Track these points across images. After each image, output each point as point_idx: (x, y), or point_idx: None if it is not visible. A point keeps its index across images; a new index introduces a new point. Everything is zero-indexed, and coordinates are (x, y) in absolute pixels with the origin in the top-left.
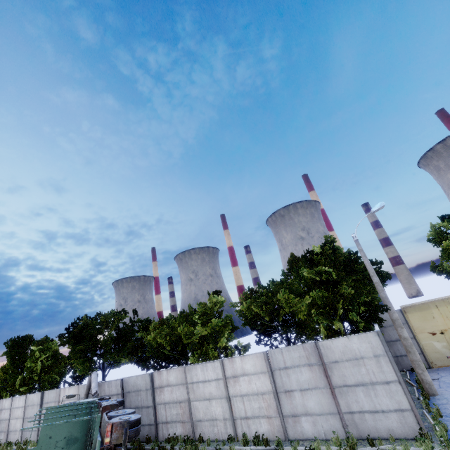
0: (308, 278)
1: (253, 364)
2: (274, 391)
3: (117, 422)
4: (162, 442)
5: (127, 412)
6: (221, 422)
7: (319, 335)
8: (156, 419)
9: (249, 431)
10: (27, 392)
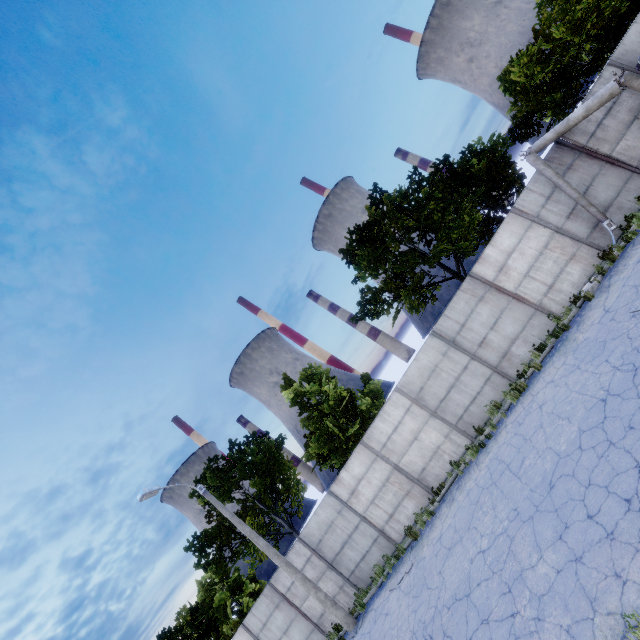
0: None
1: None
2: None
3: None
4: None
5: None
6: None
7: None
8: None
9: None
10: (358, 440)
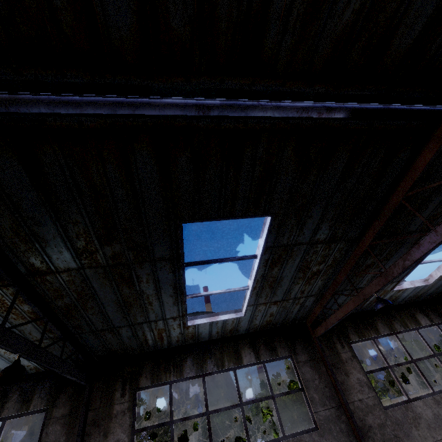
0: None
1: None
2: None
3: None
4: None
5: None
6: None
7: None
8: None
9: None
10: None
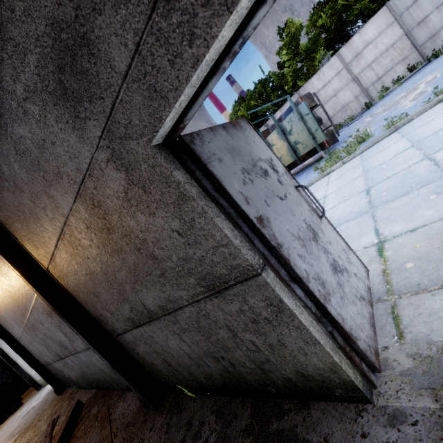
0: None
1: (375, 27)
2: (407, 32)
3: (303, 96)
4: None
5: None
6: (353, 103)
7: None
8: None
9: (385, 86)
10: None
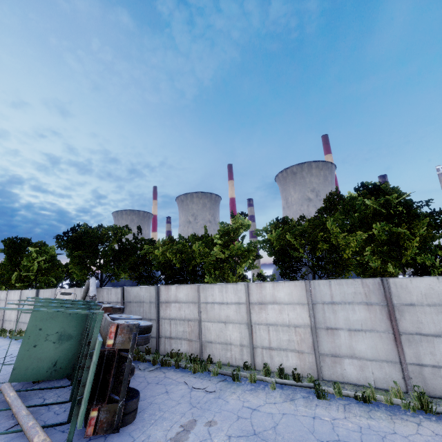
0: (370, 209)
1: (288, 293)
2: (313, 326)
3: (124, 325)
4: (162, 356)
5: (133, 317)
6: (236, 348)
7: (373, 275)
8: (158, 333)
9: (272, 362)
10: (23, 289)
